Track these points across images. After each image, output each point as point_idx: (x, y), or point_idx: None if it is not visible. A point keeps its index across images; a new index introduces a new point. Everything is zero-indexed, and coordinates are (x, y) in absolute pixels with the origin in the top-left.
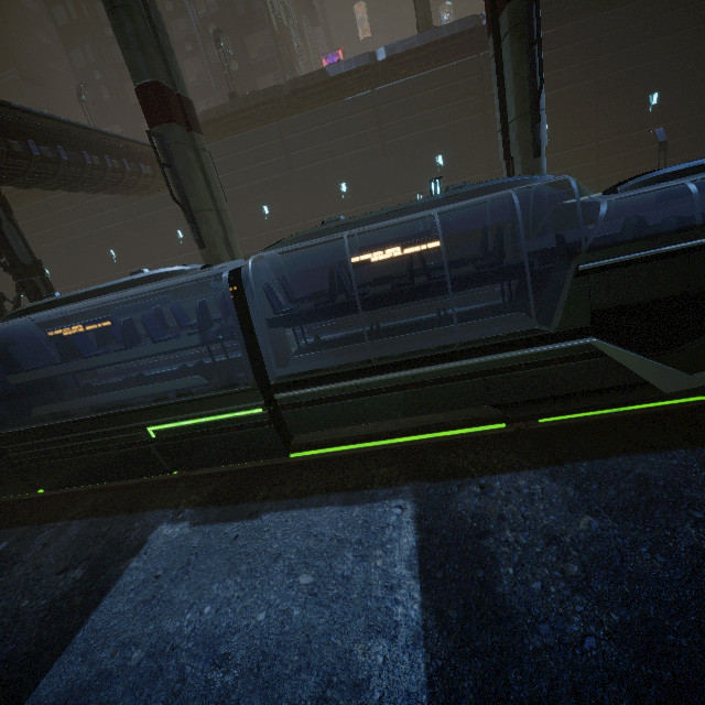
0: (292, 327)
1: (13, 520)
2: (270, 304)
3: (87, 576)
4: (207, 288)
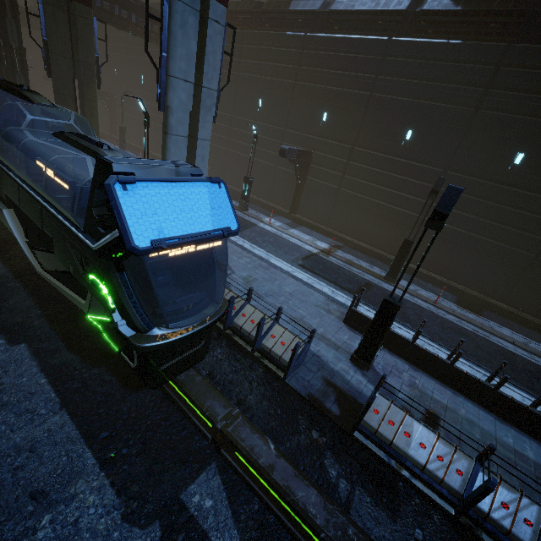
0: None
1: None
2: None
3: None
4: None
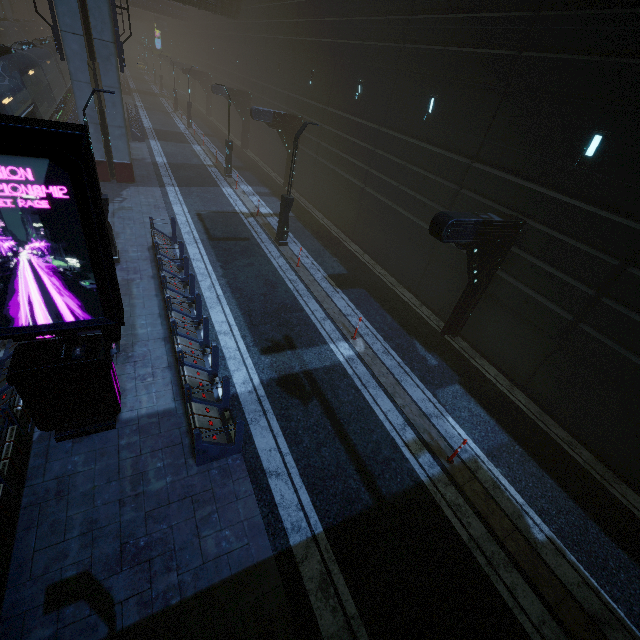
0: None
1: None
2: None
3: None
4: None
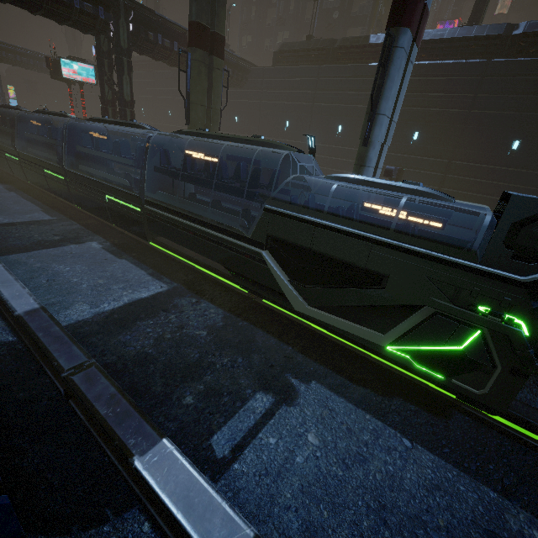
0: (173, 179)
1: (66, 213)
2: (160, 160)
3: (58, 240)
4: None
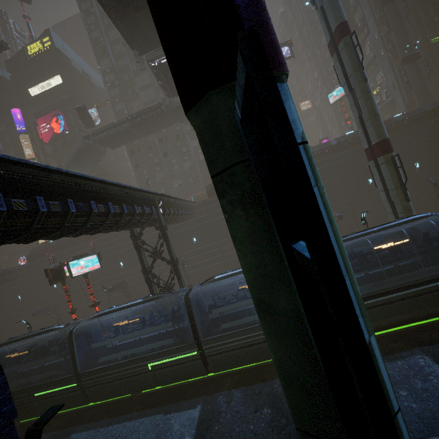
0: None
1: (189, 395)
2: None
3: (275, 410)
4: (207, 265)
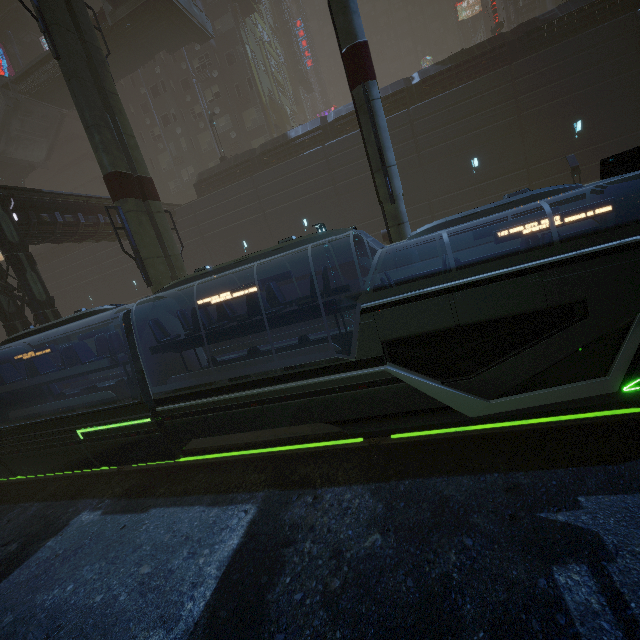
0: (179, 352)
1: (3, 498)
2: (154, 335)
3: (17, 550)
4: None
